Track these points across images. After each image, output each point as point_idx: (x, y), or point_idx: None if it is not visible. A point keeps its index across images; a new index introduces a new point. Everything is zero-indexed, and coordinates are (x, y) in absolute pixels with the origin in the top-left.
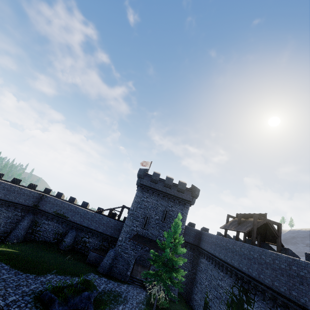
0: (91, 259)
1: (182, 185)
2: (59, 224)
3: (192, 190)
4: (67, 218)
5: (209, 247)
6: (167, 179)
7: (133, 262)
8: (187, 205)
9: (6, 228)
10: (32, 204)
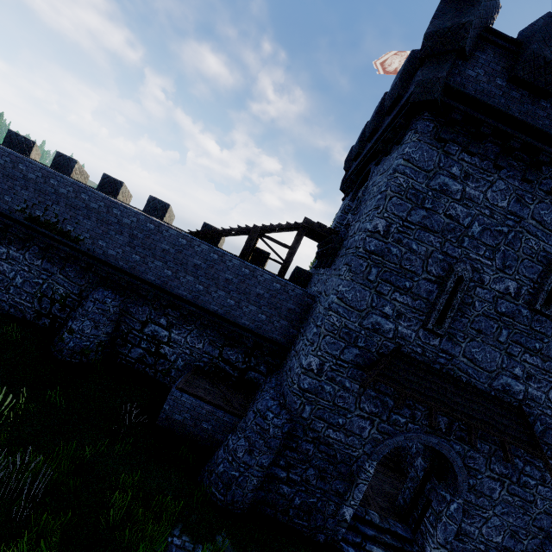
0: (178, 418)
1: None
2: (53, 265)
3: None
4: (76, 244)
5: None
6: None
7: (372, 470)
8: None
9: None
10: None
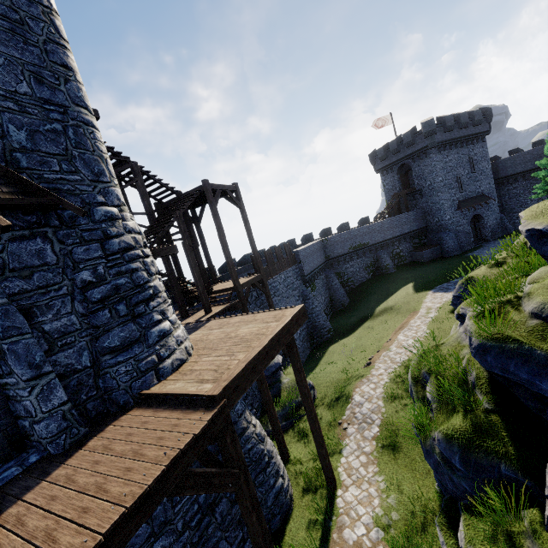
0: (429, 256)
1: (478, 114)
2: (362, 258)
3: (485, 115)
4: (367, 245)
5: (532, 164)
6: (461, 117)
7: (470, 228)
8: (484, 139)
9: (327, 298)
10: (324, 258)
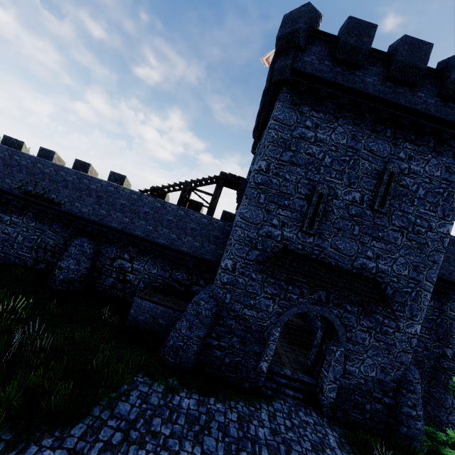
0: (141, 318)
1: None
2: (44, 225)
3: None
4: (59, 207)
5: None
6: (406, 44)
7: (278, 334)
8: None
9: None
10: None
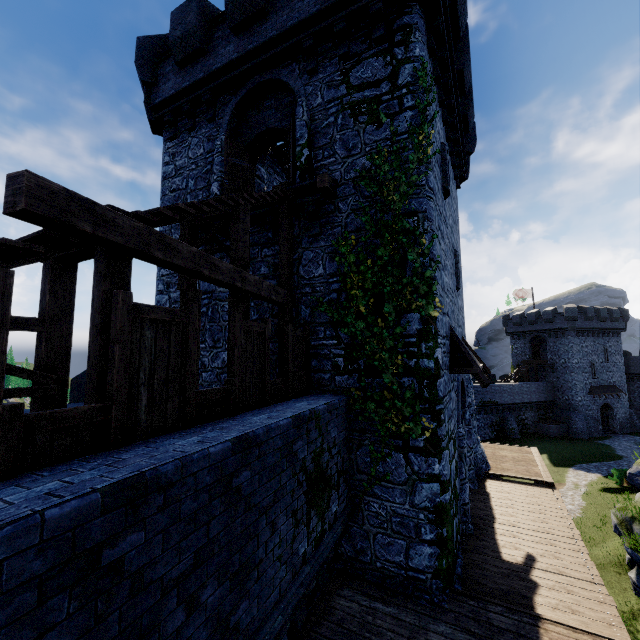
0: (555, 432)
1: (616, 312)
2: (489, 414)
3: (622, 314)
4: (496, 403)
5: None
6: (601, 311)
7: (599, 415)
8: (619, 334)
9: None
10: None
